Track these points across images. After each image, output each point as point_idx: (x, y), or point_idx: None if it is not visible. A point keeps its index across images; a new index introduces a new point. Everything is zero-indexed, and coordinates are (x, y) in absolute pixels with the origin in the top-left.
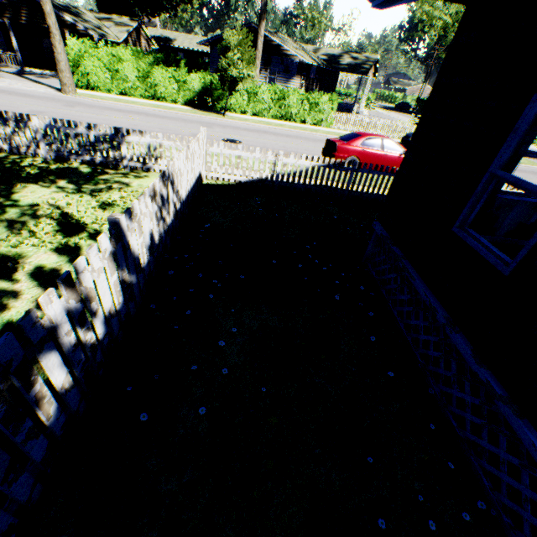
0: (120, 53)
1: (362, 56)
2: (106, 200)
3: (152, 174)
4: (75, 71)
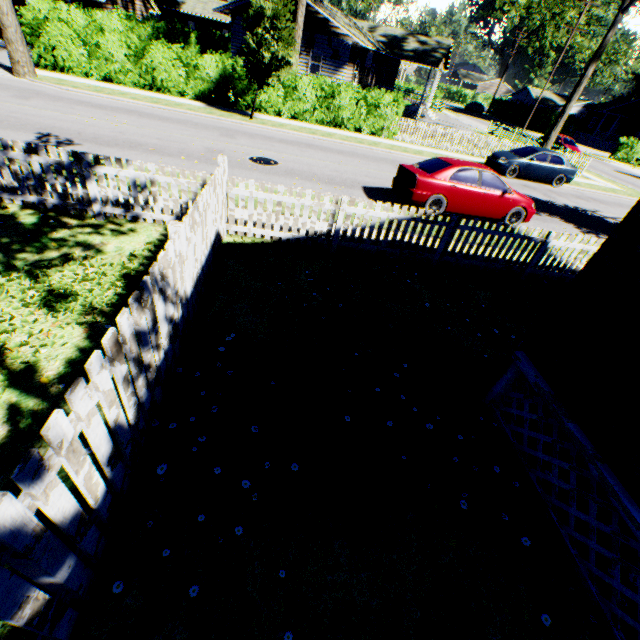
0: (102, 18)
1: (432, 40)
2: (56, 287)
3: (141, 225)
4: (34, 42)
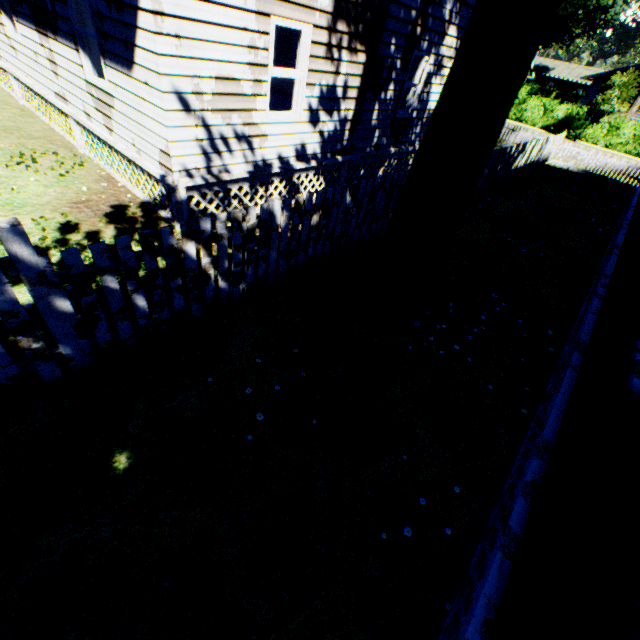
0: None
1: None
2: None
3: None
4: None
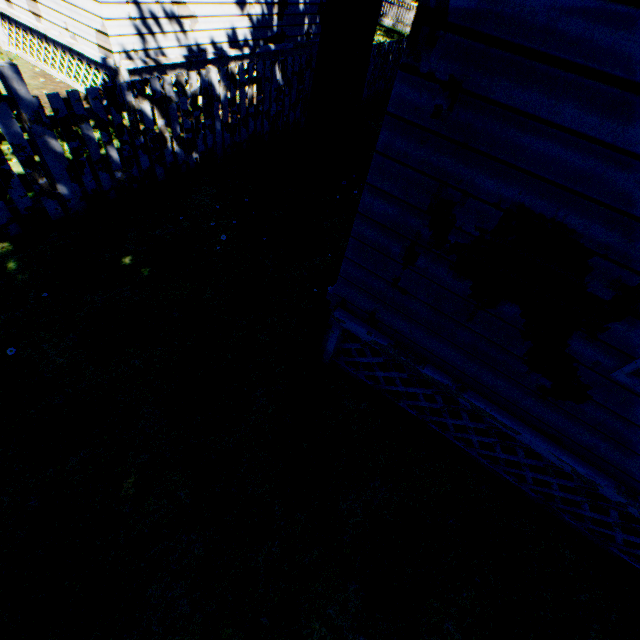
0: None
1: None
2: None
3: None
4: None
